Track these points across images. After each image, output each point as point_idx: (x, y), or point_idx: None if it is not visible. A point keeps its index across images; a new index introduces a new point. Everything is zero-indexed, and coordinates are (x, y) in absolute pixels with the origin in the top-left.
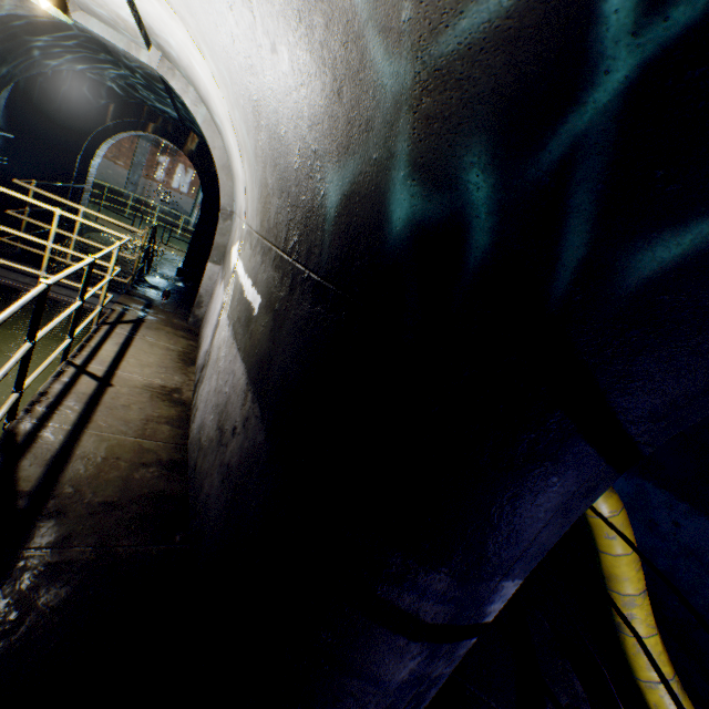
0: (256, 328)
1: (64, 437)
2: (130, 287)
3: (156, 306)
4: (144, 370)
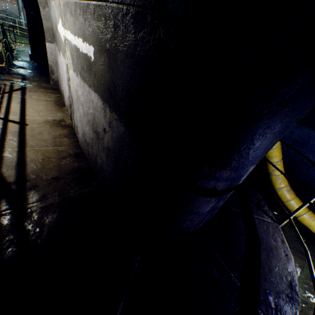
0: (97, 69)
1: (16, 154)
2: (7, 70)
3: (28, 78)
4: (40, 114)
